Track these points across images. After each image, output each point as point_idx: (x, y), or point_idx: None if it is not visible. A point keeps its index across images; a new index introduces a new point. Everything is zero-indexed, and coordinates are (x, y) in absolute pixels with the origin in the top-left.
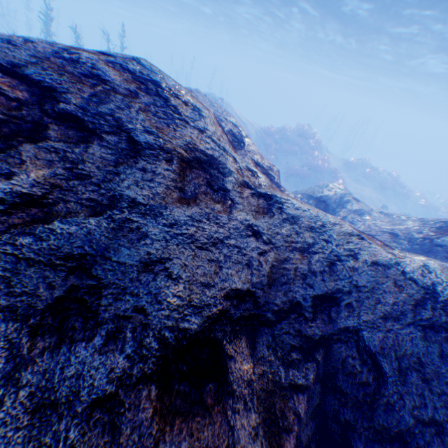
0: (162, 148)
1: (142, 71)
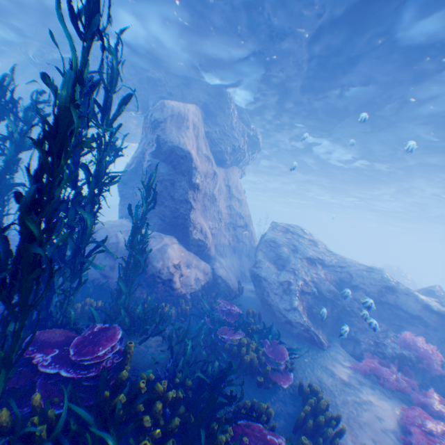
0: (304, 237)
1: (299, 227)
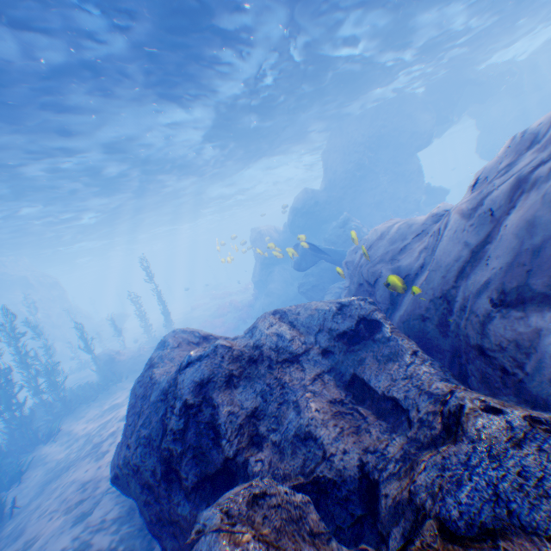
0: None
1: None
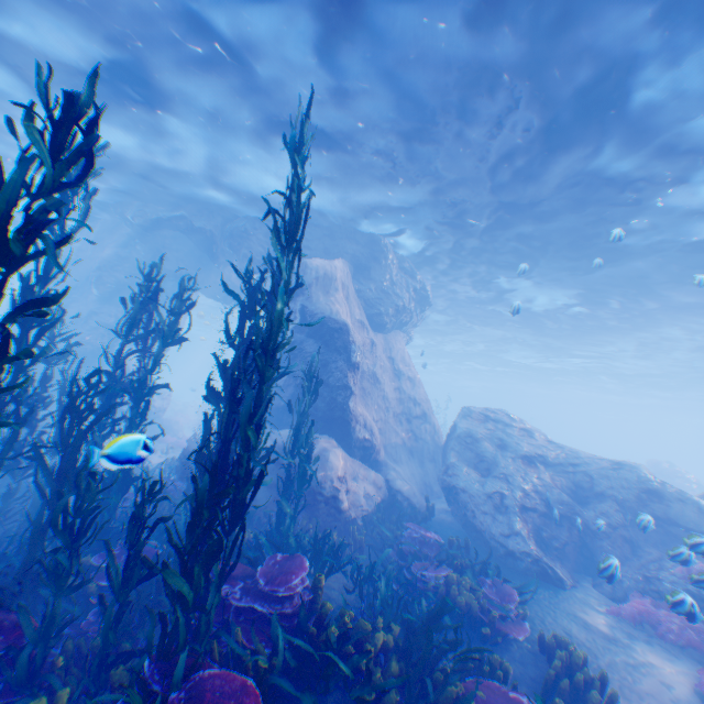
0: (511, 424)
1: (501, 410)
